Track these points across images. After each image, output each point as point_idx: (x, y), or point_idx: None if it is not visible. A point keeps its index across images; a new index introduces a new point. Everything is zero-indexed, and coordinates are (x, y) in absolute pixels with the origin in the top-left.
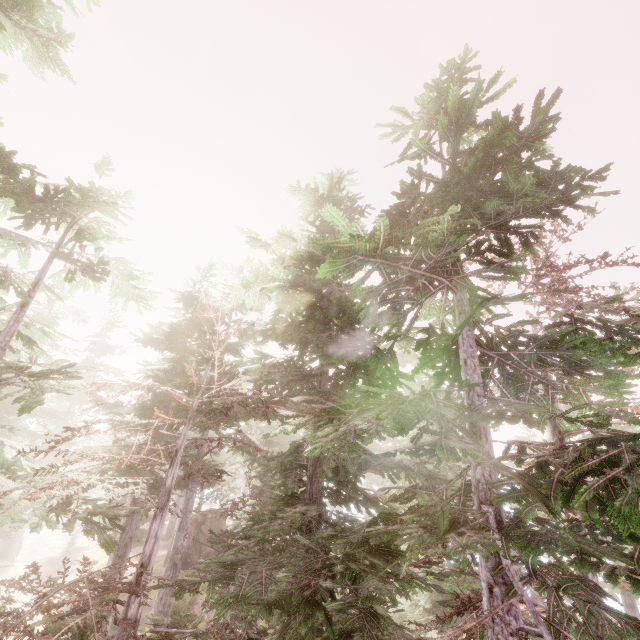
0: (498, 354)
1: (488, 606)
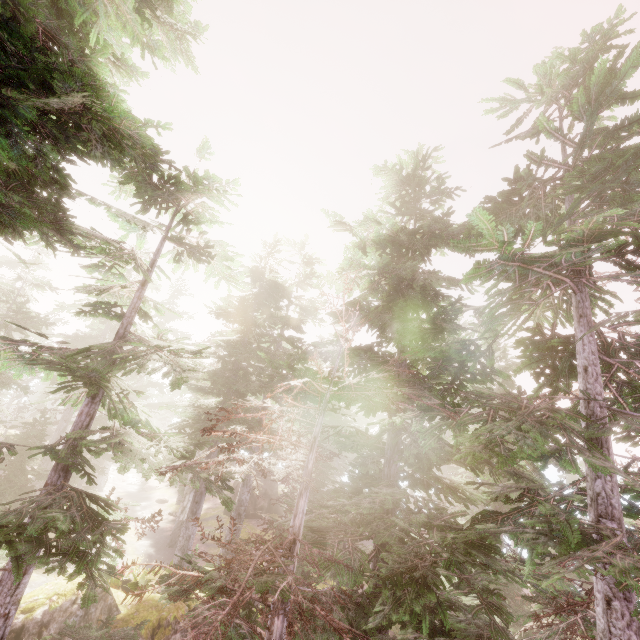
0: (619, 362)
1: (604, 617)
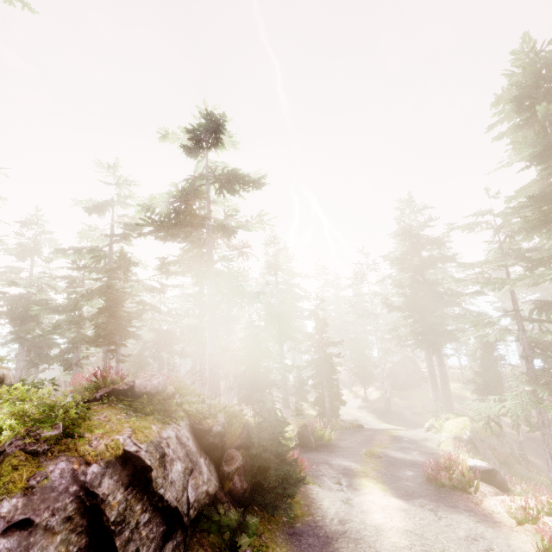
0: None
1: None
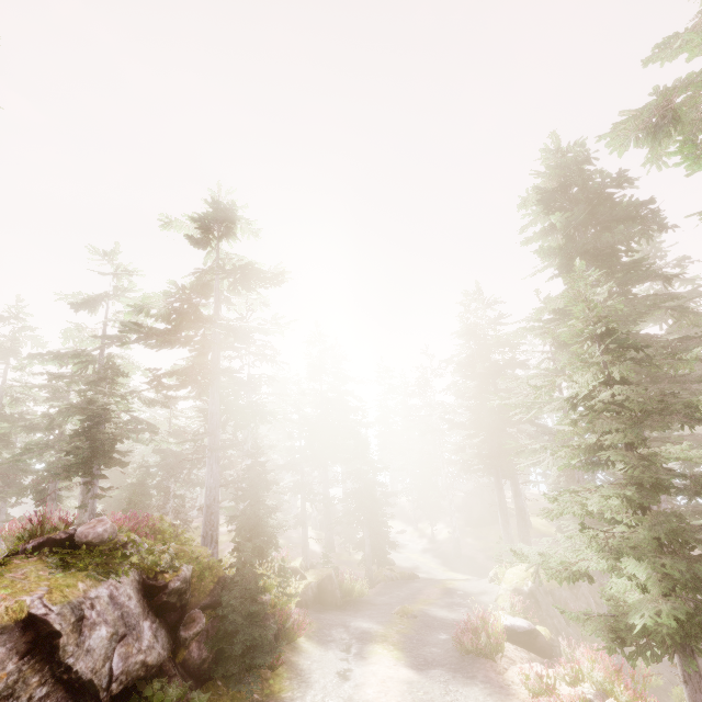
0: None
1: None
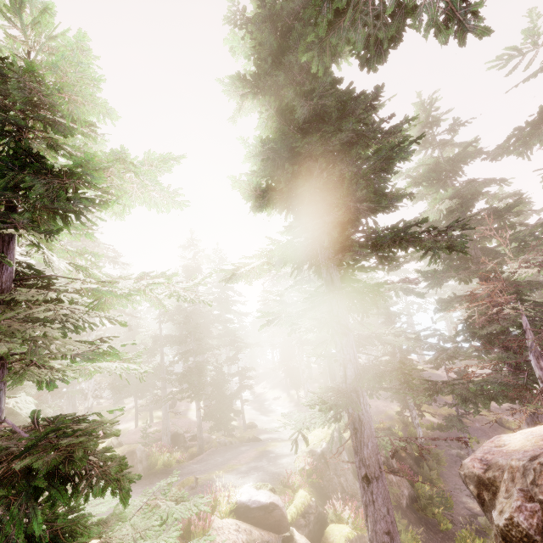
0: None
1: None
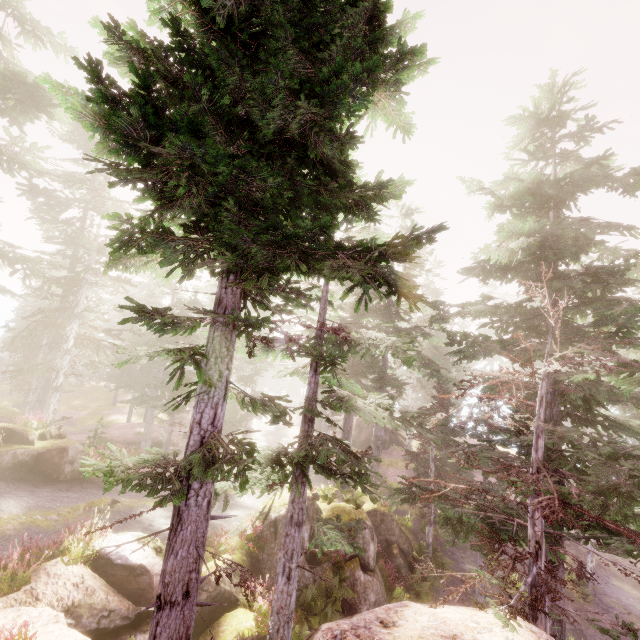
0: None
1: None
